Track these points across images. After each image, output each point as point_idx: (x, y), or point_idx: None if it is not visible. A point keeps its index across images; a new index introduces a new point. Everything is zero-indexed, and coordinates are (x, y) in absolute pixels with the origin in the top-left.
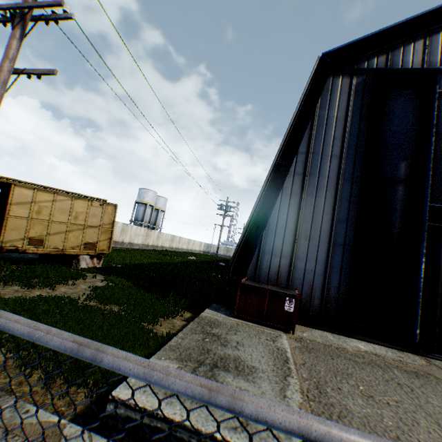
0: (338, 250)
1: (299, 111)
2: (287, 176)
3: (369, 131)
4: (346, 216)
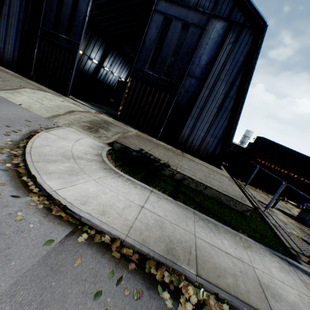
0: (18, 43)
1: None
2: (4, 6)
3: None
4: (21, 29)
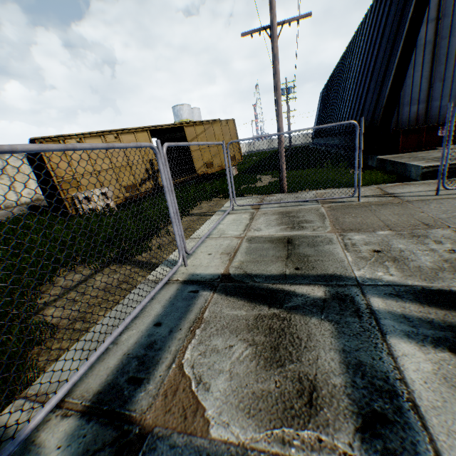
0: None
1: None
2: (420, 28)
3: None
4: None
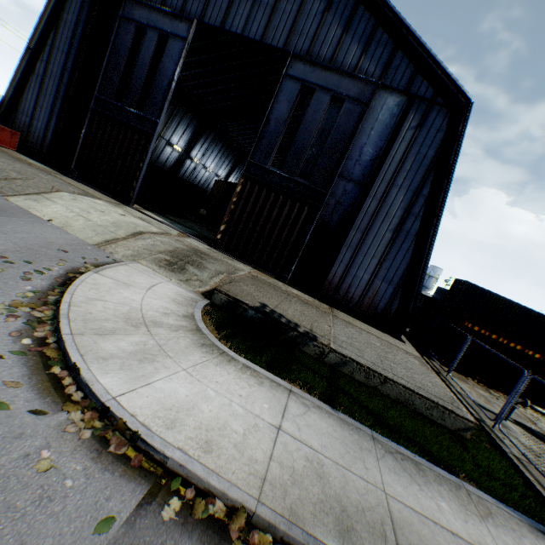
0: (55, 117)
1: (51, 12)
2: (39, 62)
3: (82, 37)
4: (63, 96)
